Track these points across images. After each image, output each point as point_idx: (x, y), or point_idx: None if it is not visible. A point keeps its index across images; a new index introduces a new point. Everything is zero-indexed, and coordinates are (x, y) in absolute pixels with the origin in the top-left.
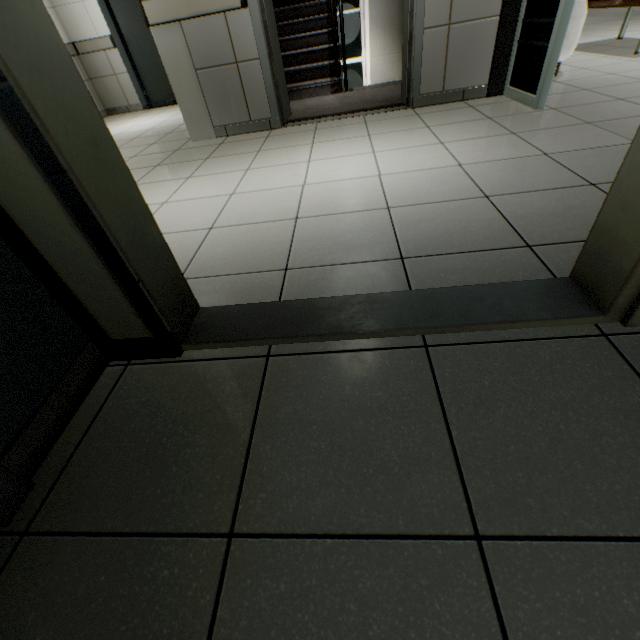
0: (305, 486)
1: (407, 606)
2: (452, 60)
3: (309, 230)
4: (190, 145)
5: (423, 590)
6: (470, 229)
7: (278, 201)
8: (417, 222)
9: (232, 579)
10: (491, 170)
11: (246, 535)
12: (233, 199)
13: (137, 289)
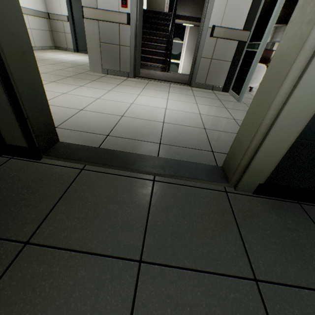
0: (73, 227)
1: (96, 285)
2: (210, 73)
3: (126, 122)
4: (88, 73)
5: (107, 280)
6: (193, 139)
7: (117, 107)
8: (173, 131)
9: (18, 262)
10: (211, 119)
11: (34, 244)
12: (98, 100)
13: (25, 122)
